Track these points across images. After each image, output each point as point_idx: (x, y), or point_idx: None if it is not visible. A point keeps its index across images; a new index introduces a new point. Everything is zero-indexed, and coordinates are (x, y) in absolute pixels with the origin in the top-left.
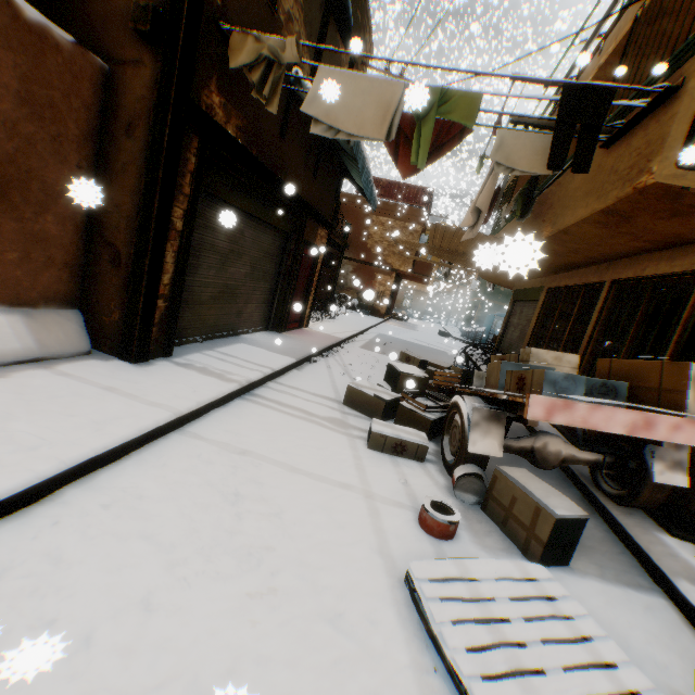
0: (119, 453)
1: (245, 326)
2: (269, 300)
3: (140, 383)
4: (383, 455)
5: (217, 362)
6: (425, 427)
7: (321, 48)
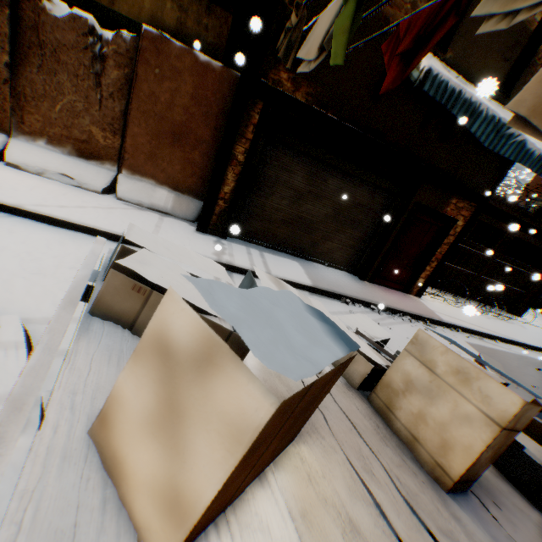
0: (110, 237)
1: (322, 258)
2: (360, 248)
3: (174, 232)
4: None
5: (242, 252)
6: None
7: None
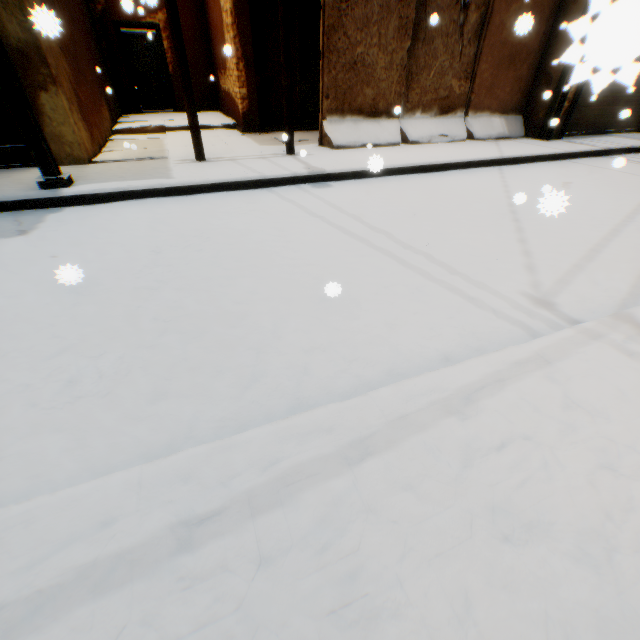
0: (542, 159)
1: (617, 127)
2: None
3: (547, 144)
4: None
5: (588, 141)
6: None
7: None
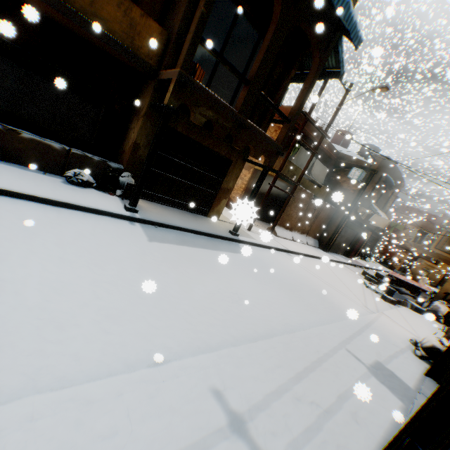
0: (330, 260)
1: (339, 252)
2: (346, 247)
3: (328, 254)
4: (366, 280)
5: (336, 256)
6: (378, 282)
7: (374, 213)
